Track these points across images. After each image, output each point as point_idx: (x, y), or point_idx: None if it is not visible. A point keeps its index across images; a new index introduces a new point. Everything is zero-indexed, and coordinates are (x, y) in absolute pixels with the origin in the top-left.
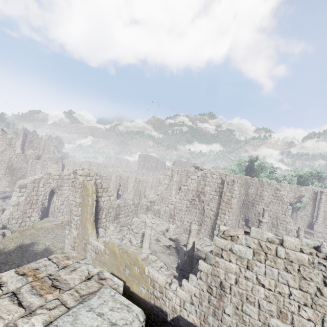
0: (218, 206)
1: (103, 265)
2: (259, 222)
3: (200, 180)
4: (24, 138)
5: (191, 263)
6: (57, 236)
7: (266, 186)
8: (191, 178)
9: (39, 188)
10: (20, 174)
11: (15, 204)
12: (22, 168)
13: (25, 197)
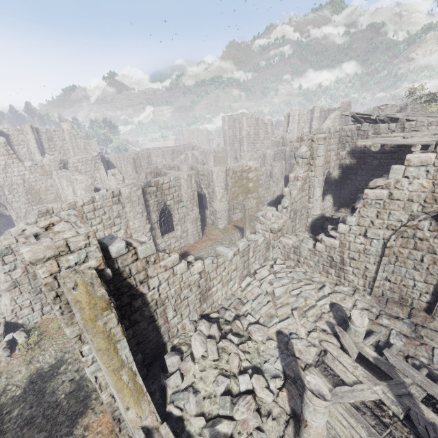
0: None
1: None
2: None
3: None
4: (36, 137)
5: None
6: None
7: None
8: (408, 161)
9: None
10: (51, 198)
11: (8, 287)
12: (48, 187)
13: (22, 269)
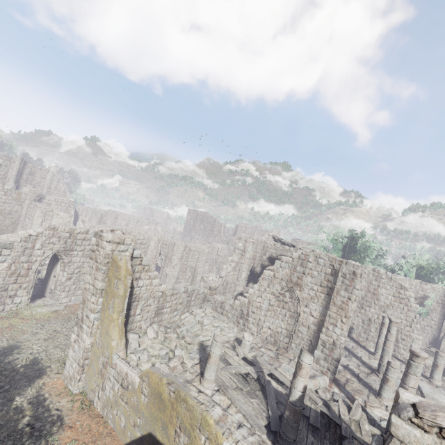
0: (324, 310)
1: (136, 414)
2: (411, 355)
3: (296, 264)
4: (21, 167)
5: (297, 426)
6: (56, 334)
7: (385, 280)
8: (282, 259)
9: (34, 251)
10: (8, 222)
11: None
12: (12, 212)
13: (8, 264)
